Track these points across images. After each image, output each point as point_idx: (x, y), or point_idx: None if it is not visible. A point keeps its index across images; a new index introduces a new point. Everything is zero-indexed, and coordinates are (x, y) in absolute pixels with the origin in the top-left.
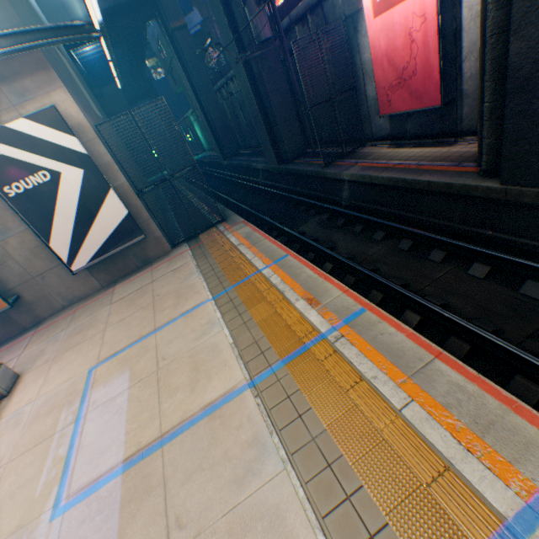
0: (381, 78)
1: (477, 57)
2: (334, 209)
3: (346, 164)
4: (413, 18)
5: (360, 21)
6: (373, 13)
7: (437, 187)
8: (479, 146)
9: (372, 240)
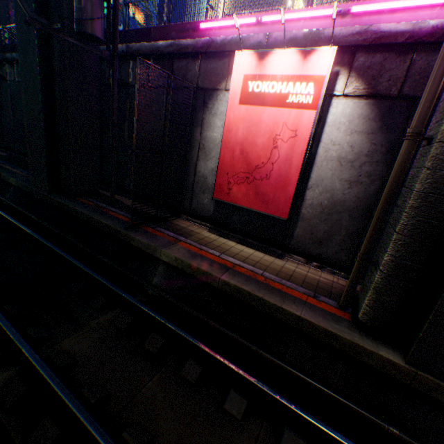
0: (228, 162)
1: (322, 192)
2: (145, 309)
3: (164, 235)
4: (284, 127)
5: (213, 99)
6: (241, 98)
7: (312, 328)
8: (351, 288)
9: (226, 413)
